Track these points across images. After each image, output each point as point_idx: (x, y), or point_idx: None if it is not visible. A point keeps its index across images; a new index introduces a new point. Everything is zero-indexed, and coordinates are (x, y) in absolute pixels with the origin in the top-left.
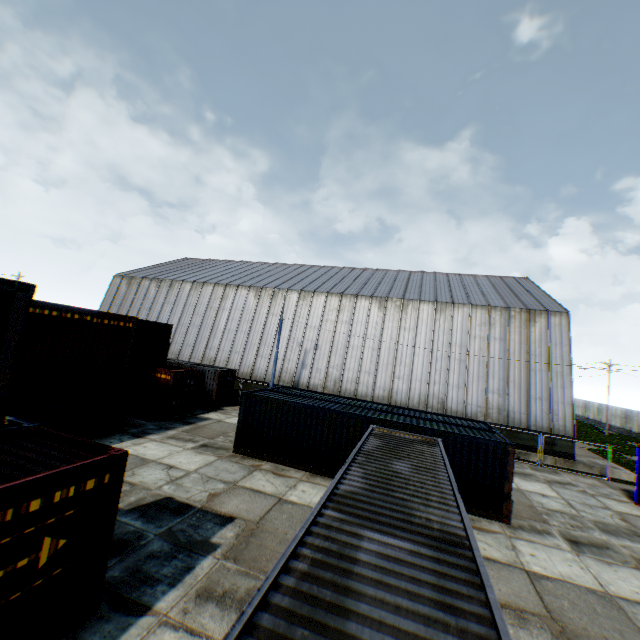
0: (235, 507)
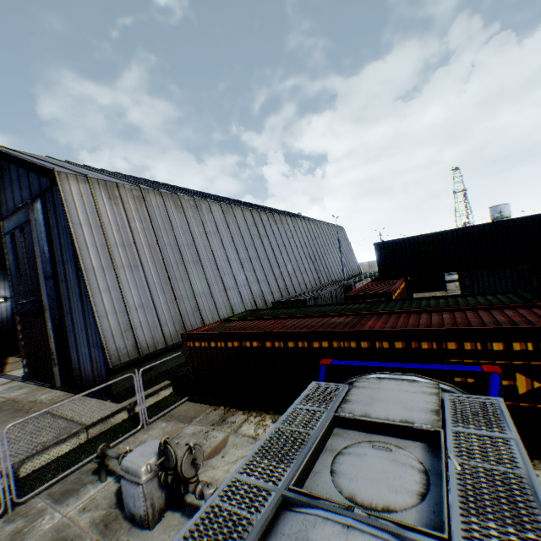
0: None
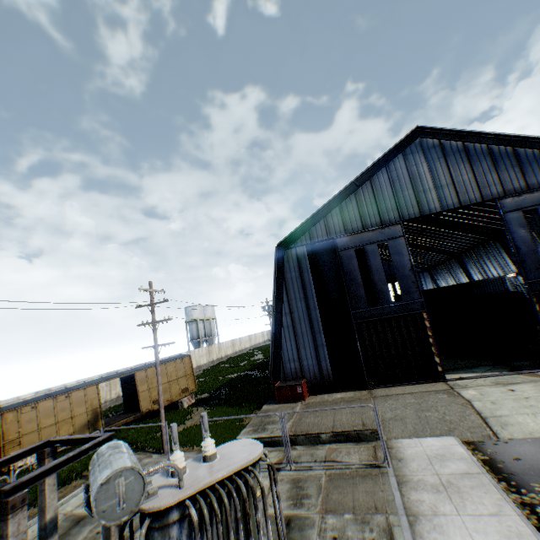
0: None
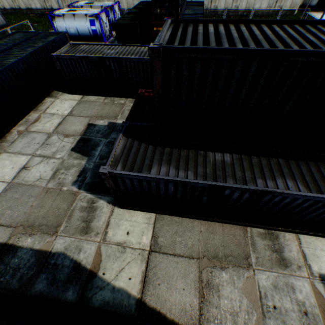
0: (79, 126)
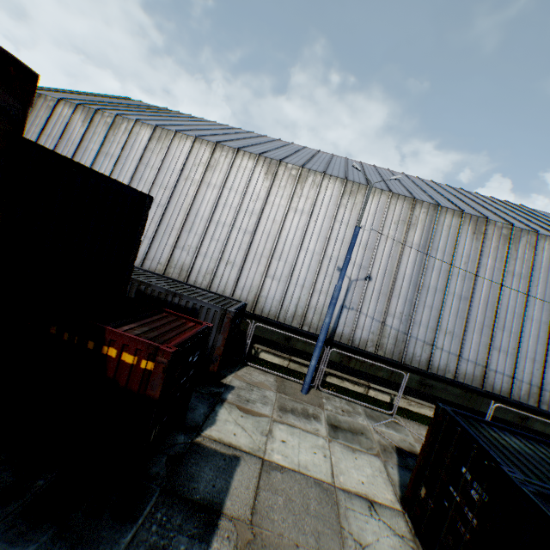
0: None
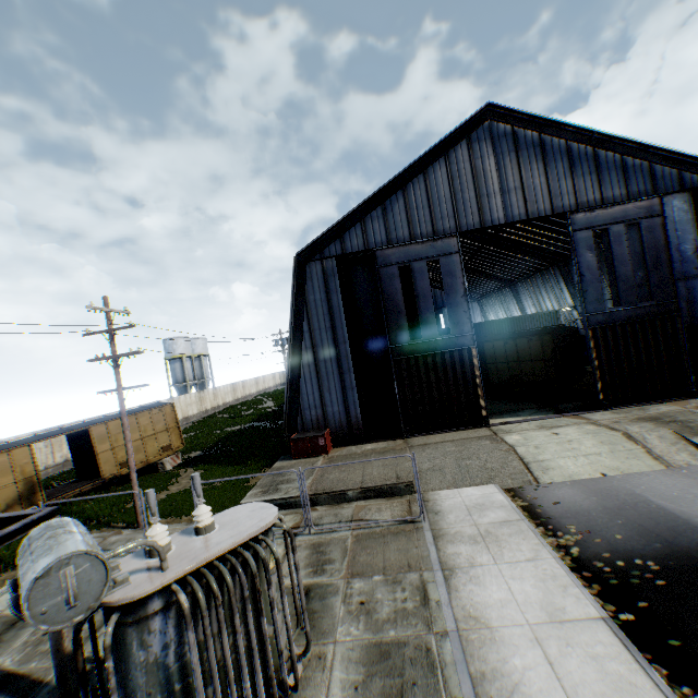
0: None
